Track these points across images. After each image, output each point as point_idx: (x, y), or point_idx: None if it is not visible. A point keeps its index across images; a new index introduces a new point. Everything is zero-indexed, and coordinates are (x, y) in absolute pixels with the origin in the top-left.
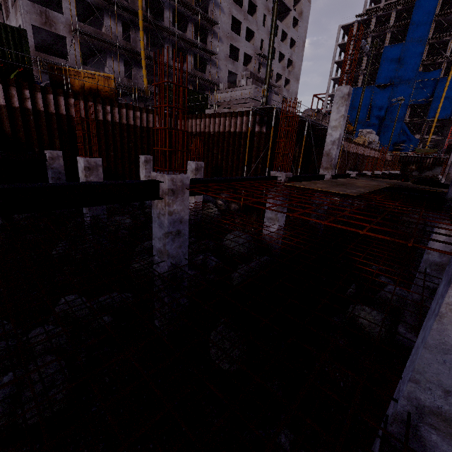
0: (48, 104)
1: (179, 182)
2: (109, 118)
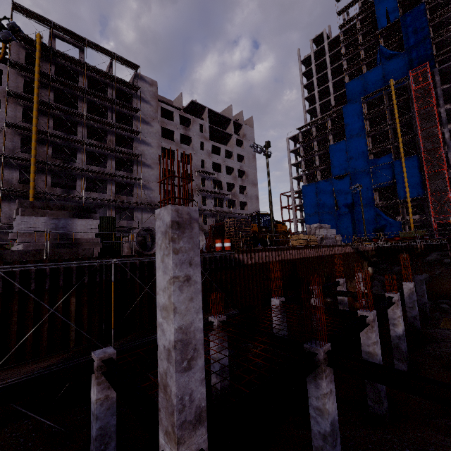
0: None
1: None
2: None
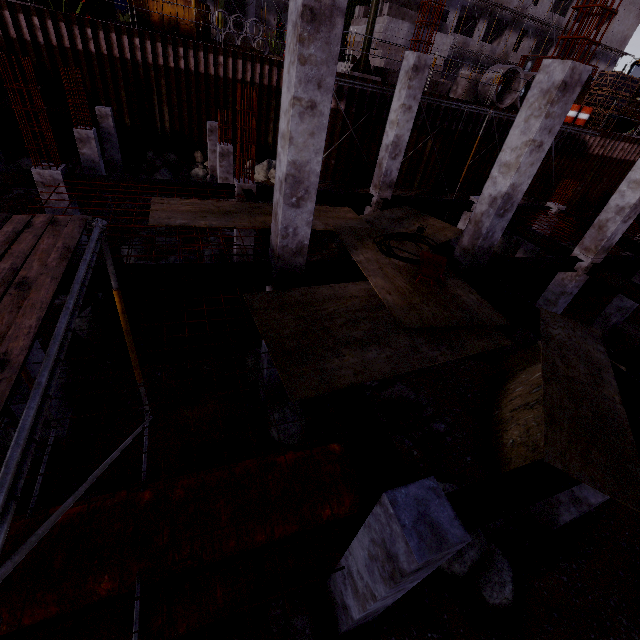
0: (112, 45)
1: (48, 177)
2: (181, 65)
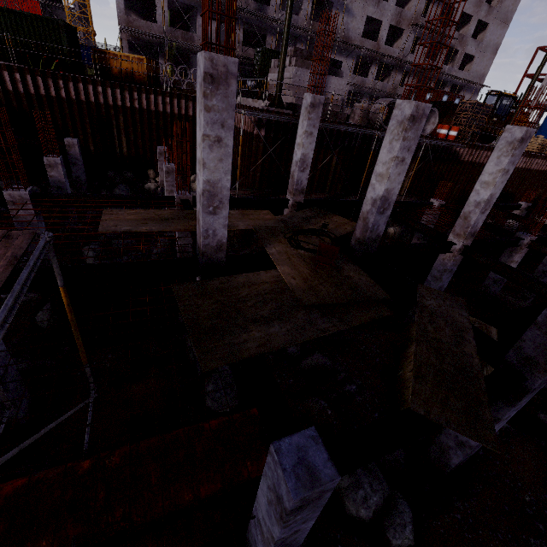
0: (79, 92)
1: (17, 197)
2: (136, 105)
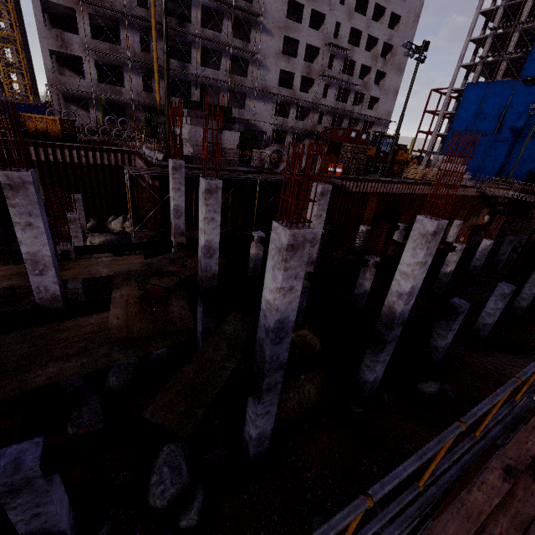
0: None
1: None
2: (51, 158)
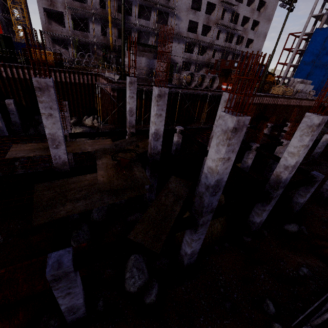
0: (14, 73)
1: None
2: None
